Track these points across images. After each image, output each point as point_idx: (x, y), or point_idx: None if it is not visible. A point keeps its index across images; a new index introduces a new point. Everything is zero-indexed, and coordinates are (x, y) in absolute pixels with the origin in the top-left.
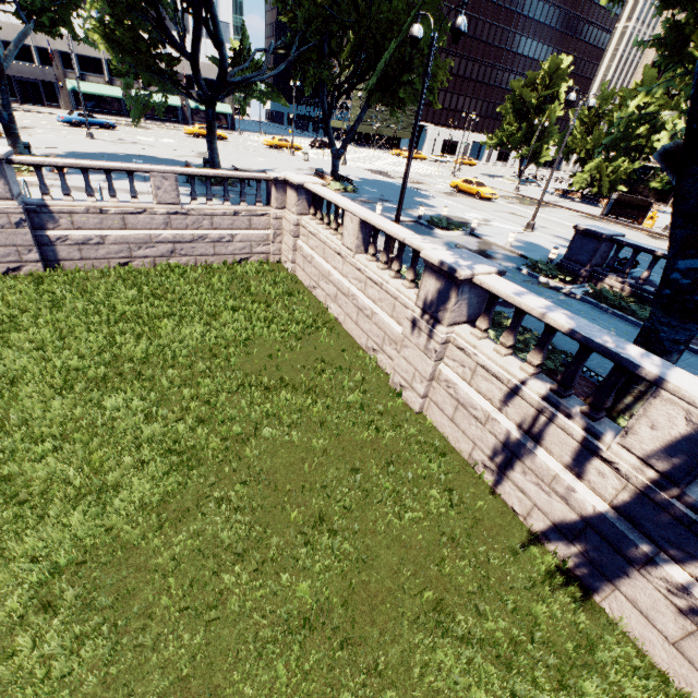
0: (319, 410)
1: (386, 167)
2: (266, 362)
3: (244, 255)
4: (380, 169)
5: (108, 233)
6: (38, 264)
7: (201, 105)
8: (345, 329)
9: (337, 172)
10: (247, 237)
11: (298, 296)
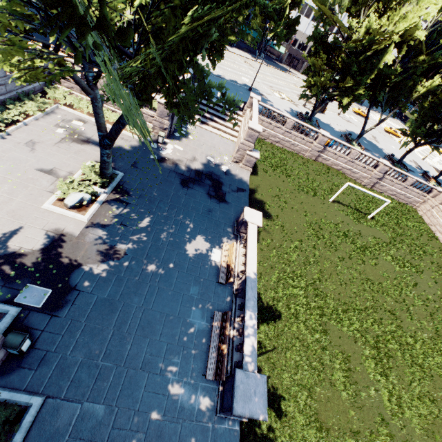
0: (441, 257)
1: (439, 166)
2: (426, 241)
3: (408, 203)
4: (437, 168)
5: (388, 186)
6: (370, 186)
7: (414, 146)
8: (440, 242)
9: (437, 178)
10: (414, 199)
11: (425, 224)
